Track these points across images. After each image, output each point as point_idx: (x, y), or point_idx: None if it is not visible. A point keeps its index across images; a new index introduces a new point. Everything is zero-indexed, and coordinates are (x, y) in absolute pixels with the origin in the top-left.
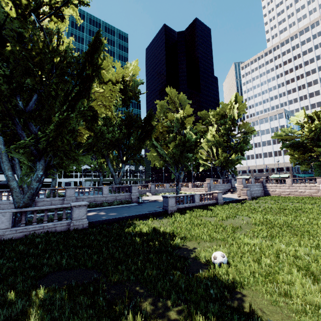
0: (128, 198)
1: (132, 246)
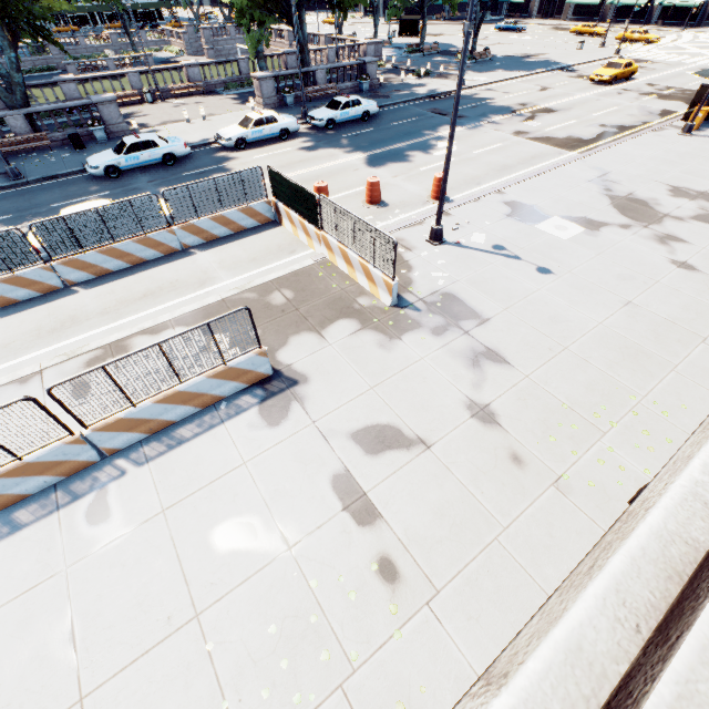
0: (52, 63)
1: None
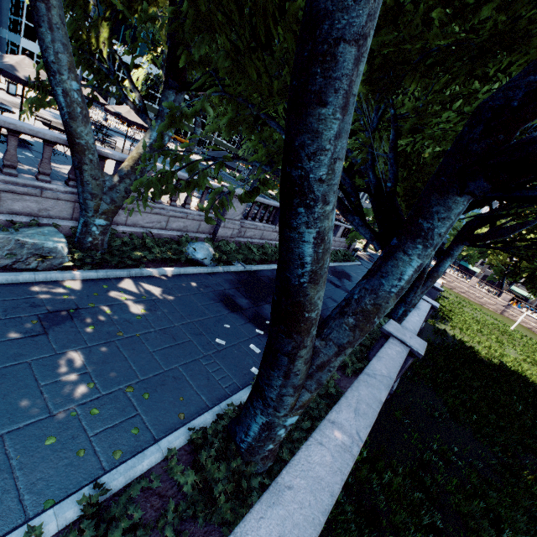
0: (346, 247)
1: (534, 395)
